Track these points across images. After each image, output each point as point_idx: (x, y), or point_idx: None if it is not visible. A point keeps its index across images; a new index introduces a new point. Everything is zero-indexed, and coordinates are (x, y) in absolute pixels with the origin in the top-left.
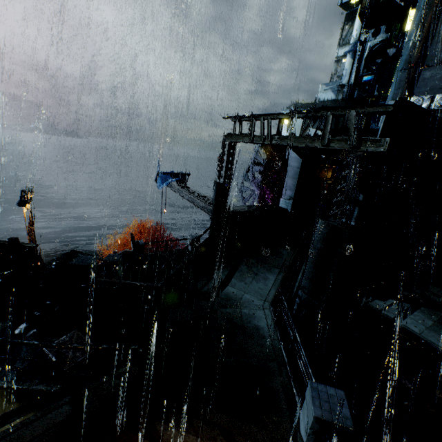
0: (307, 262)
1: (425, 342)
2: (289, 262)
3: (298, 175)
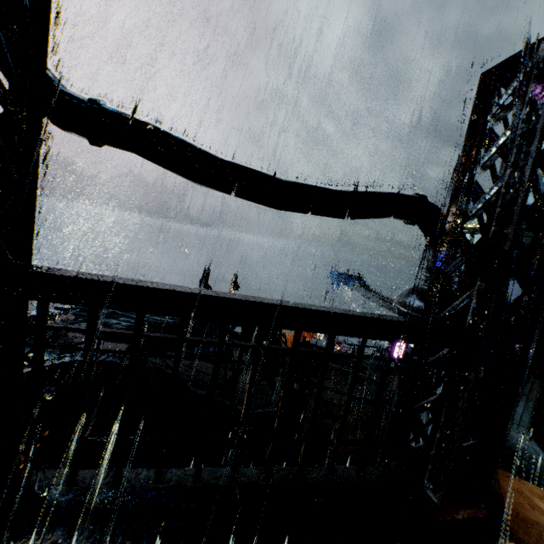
0: None
1: None
2: (537, 391)
3: None
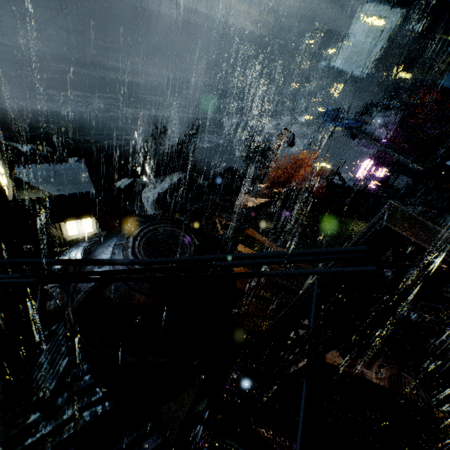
0: None
1: None
2: None
3: None
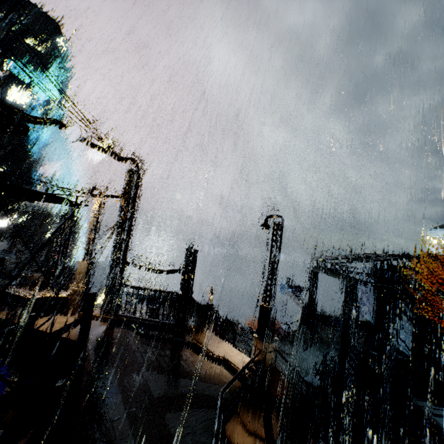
0: (368, 358)
1: (438, 427)
2: None
3: (376, 296)
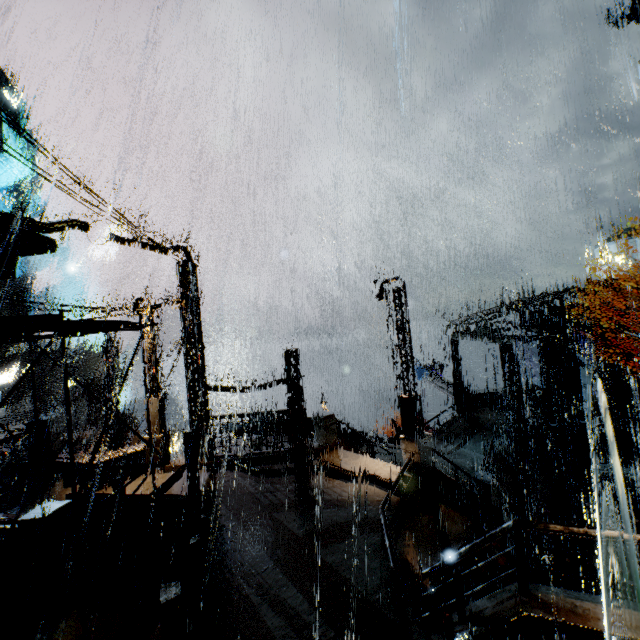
0: (547, 433)
1: None
2: None
3: (542, 352)
